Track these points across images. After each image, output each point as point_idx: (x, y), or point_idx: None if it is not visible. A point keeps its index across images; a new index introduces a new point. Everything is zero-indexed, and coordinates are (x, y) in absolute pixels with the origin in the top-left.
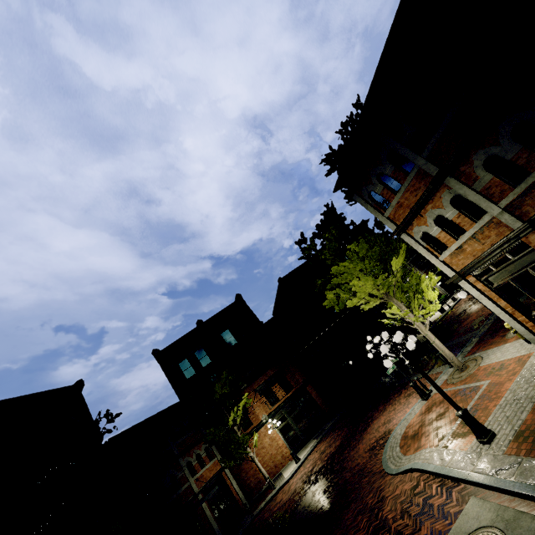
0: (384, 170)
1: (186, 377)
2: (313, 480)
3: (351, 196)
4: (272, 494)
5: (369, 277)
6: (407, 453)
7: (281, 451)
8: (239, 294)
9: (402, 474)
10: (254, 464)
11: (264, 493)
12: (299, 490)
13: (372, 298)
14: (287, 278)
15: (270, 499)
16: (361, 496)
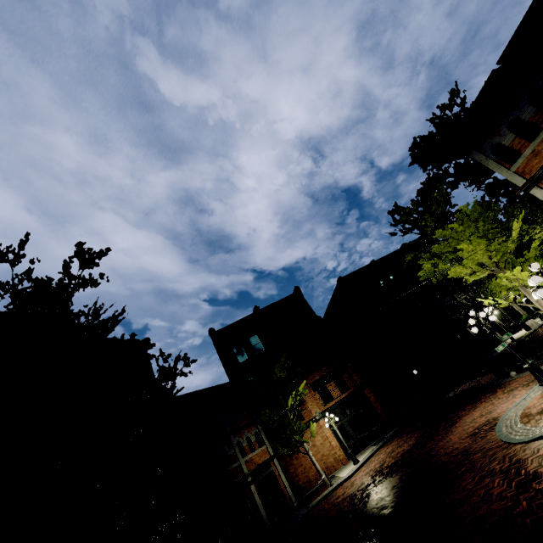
0: (521, 115)
1: (239, 361)
2: (387, 472)
3: (468, 153)
4: (330, 489)
5: (482, 241)
6: (539, 425)
7: (333, 453)
8: (298, 287)
9: (541, 439)
10: (304, 461)
11: (316, 492)
12: (369, 481)
13: (480, 268)
14: (347, 278)
15: (327, 494)
16: (478, 466)
